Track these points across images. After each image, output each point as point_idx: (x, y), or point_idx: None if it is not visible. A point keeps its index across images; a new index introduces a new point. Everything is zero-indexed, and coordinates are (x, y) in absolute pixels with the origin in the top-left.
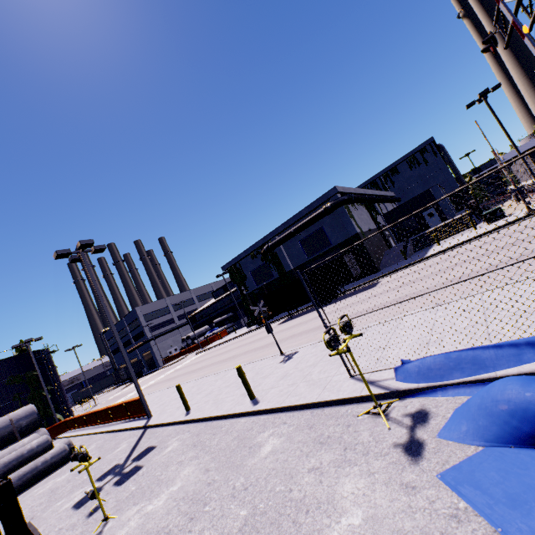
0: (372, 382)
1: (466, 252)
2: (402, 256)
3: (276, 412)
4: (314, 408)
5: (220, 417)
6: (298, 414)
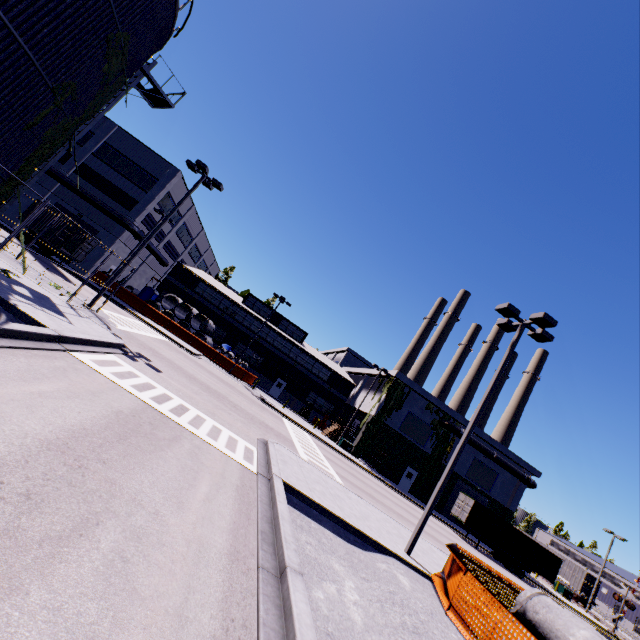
0: None
1: None
2: None
3: None
4: None
5: None
6: None
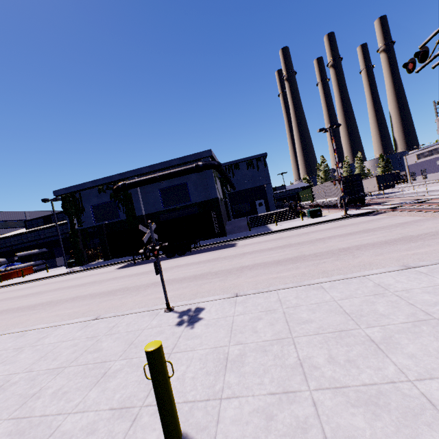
0: None
1: (319, 232)
2: (244, 228)
3: None
4: None
5: None
6: None
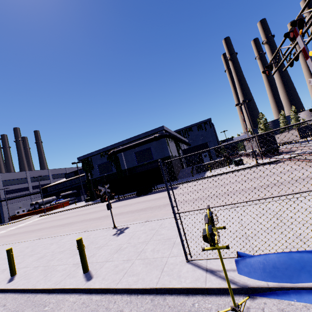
0: (212, 271)
1: (230, 178)
2: (190, 174)
3: (110, 293)
4: (154, 294)
5: (46, 290)
6: (137, 300)
